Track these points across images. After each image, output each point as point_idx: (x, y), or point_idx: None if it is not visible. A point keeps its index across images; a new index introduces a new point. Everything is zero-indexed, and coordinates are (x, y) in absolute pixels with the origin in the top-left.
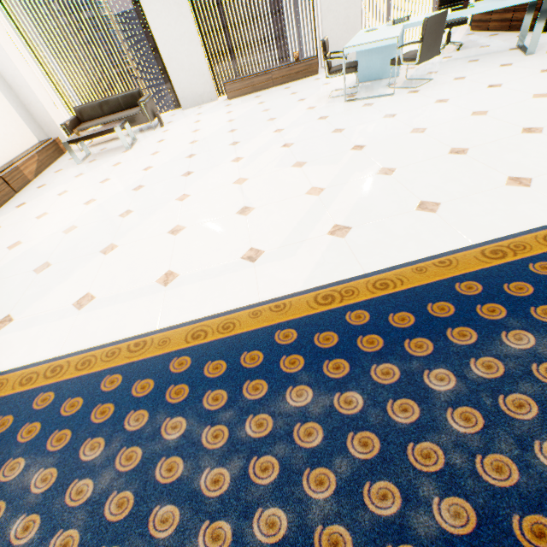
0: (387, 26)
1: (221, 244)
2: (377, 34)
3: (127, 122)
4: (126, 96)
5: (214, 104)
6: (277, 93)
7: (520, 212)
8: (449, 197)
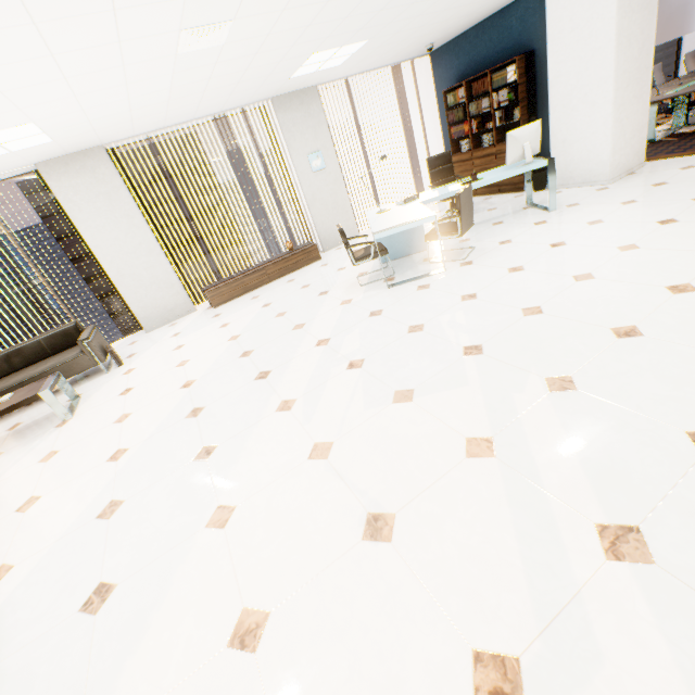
0: (399, 205)
1: (390, 655)
2: (399, 214)
3: (61, 375)
4: (53, 335)
5: (193, 317)
6: (281, 289)
7: None
8: None
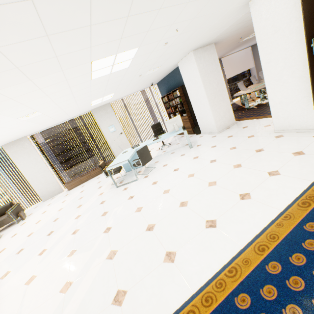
0: (131, 149)
1: None
2: (124, 156)
3: None
4: (1, 208)
5: (60, 195)
6: (92, 182)
7: (164, 295)
8: (134, 281)
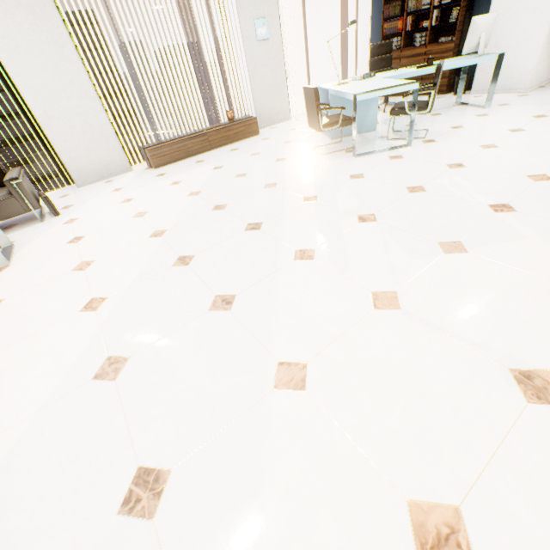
0: (357, 81)
1: None
2: (367, 84)
3: None
4: None
5: (132, 175)
6: (227, 155)
7: None
8: None
